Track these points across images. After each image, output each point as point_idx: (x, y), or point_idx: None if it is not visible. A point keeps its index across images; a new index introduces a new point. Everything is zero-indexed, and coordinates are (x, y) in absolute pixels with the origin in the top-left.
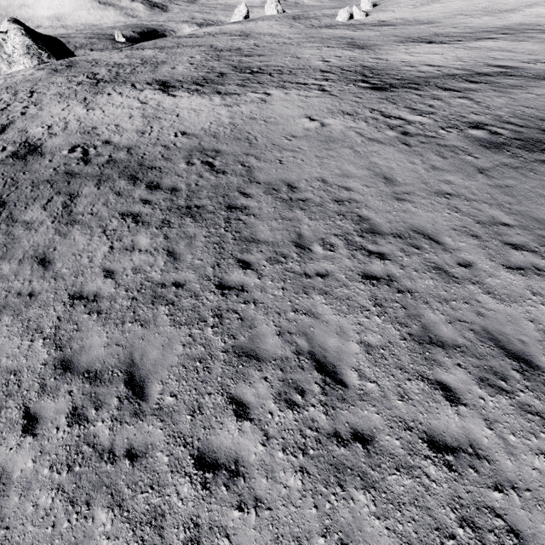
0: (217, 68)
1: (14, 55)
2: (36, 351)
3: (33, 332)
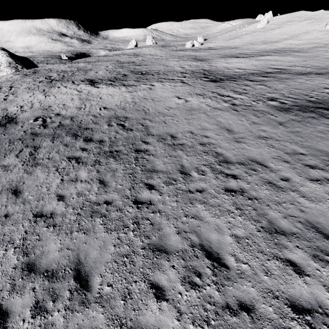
0: (122, 72)
1: (1, 67)
2: (8, 258)
3: (7, 243)
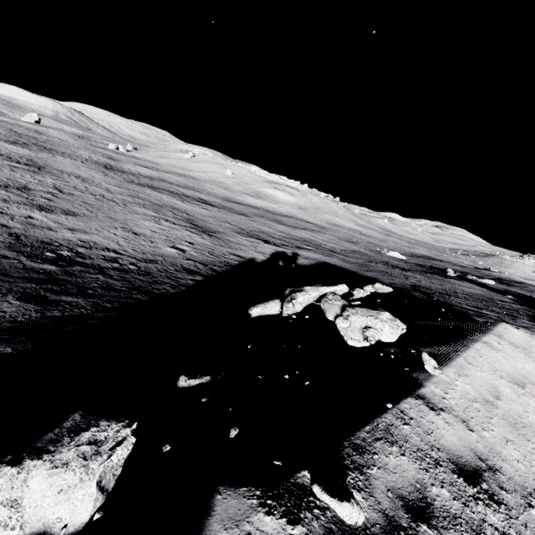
0: (22, 141)
1: None
2: None
3: None
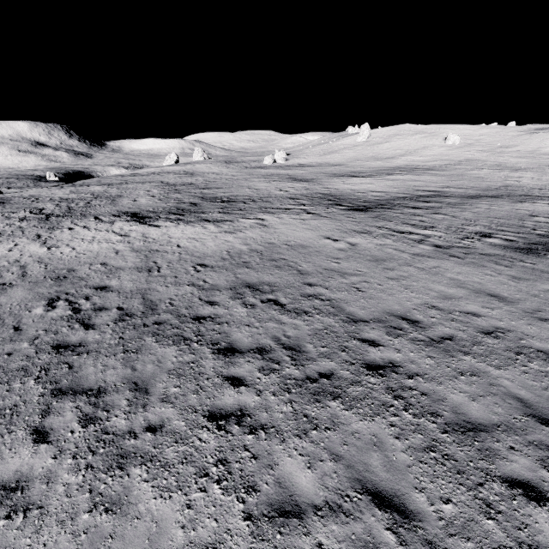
0: (184, 199)
1: None
2: None
3: None
